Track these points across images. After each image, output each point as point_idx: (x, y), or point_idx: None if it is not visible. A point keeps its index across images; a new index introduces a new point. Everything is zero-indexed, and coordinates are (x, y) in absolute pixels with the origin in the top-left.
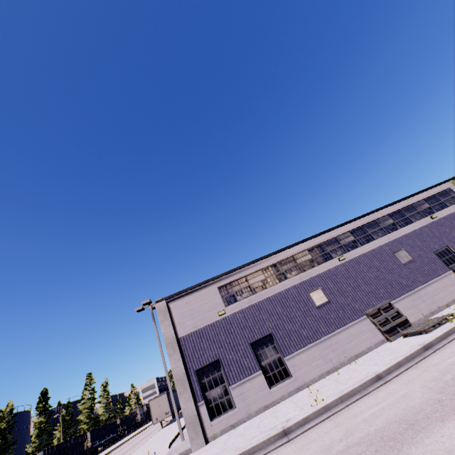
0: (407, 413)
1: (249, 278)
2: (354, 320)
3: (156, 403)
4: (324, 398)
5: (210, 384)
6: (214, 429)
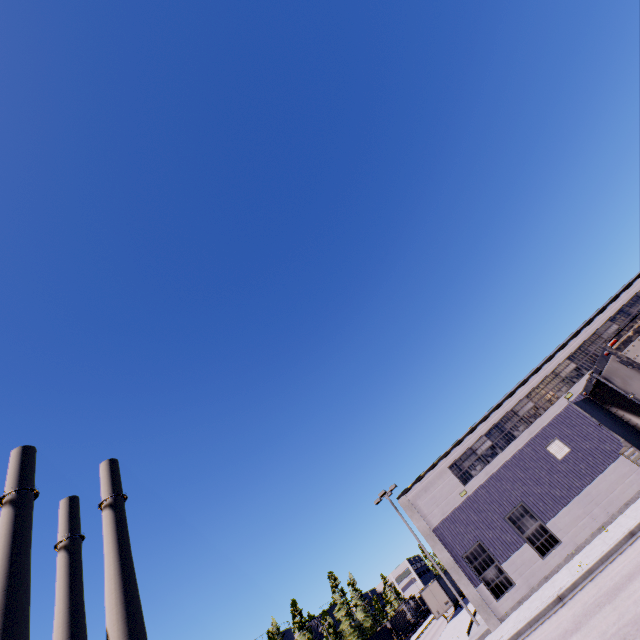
0: (633, 567)
1: (475, 448)
2: (609, 465)
3: (428, 594)
4: (589, 562)
5: (481, 566)
6: (503, 607)
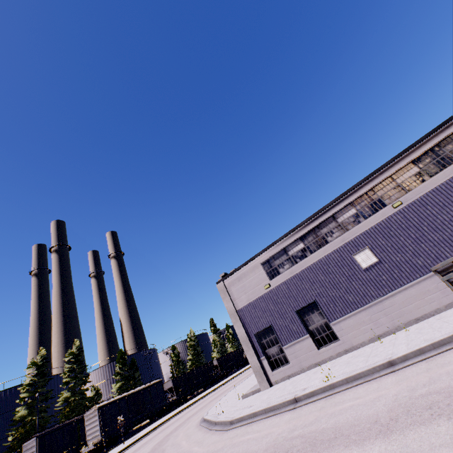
0: (349, 423)
1: (288, 249)
2: (414, 280)
3: None
4: (340, 374)
5: (267, 344)
6: (275, 377)
